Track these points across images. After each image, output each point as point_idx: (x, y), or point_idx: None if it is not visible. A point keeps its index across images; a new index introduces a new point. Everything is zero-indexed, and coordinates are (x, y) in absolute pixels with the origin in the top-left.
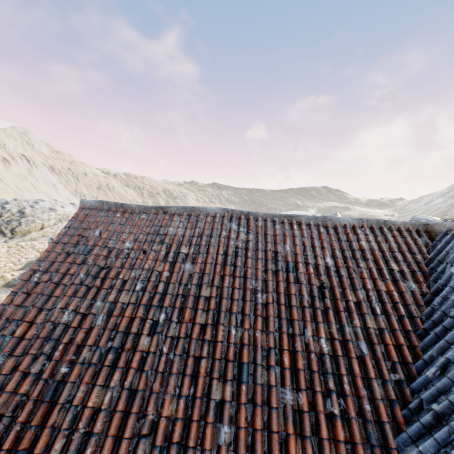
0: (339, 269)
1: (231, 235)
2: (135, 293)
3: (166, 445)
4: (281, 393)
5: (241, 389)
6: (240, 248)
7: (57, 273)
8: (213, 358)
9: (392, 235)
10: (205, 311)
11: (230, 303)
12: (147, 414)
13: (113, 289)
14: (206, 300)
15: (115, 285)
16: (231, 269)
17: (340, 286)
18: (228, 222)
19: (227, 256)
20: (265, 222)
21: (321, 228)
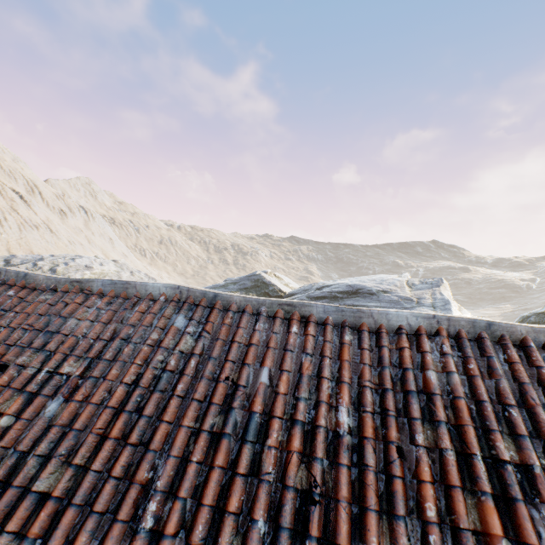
0: (364, 443)
1: (164, 341)
2: None
3: None
4: None
5: None
6: (170, 371)
7: None
8: None
9: (506, 357)
10: (21, 535)
11: (83, 521)
12: None
13: None
14: (41, 502)
15: None
16: (131, 422)
17: (359, 496)
18: (176, 312)
19: (135, 388)
20: (241, 315)
21: (348, 333)
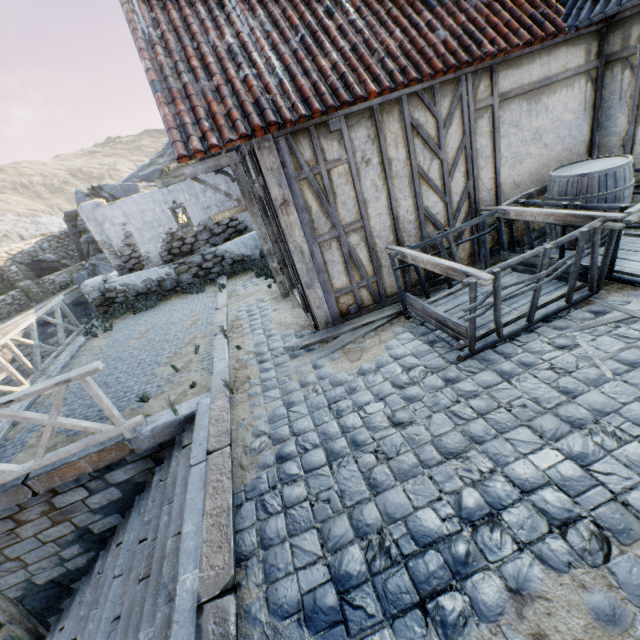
0: None
1: None
2: (283, 0)
3: (404, 59)
4: (468, 5)
5: (437, 11)
6: None
7: (170, 25)
8: (400, 7)
9: None
10: None
11: None
12: (376, 49)
13: (255, 7)
14: None
15: (254, 4)
16: None
17: None
18: None
19: None
20: None
21: None
